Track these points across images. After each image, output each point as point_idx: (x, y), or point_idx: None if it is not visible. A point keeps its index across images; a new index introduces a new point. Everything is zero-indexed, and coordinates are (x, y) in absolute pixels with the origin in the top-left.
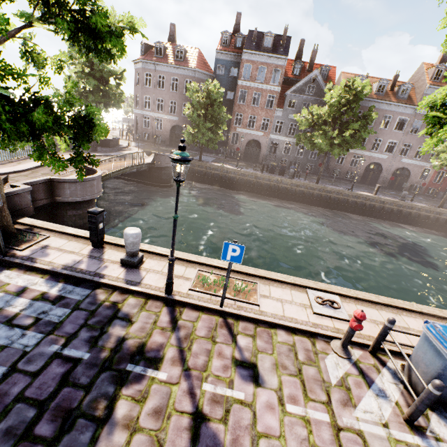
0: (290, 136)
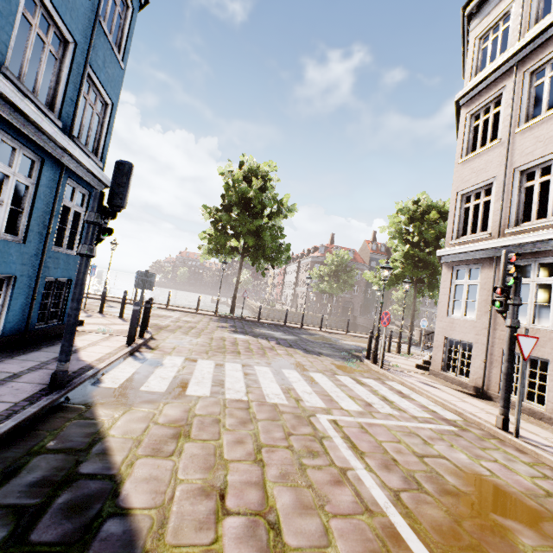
0: (427, 307)
